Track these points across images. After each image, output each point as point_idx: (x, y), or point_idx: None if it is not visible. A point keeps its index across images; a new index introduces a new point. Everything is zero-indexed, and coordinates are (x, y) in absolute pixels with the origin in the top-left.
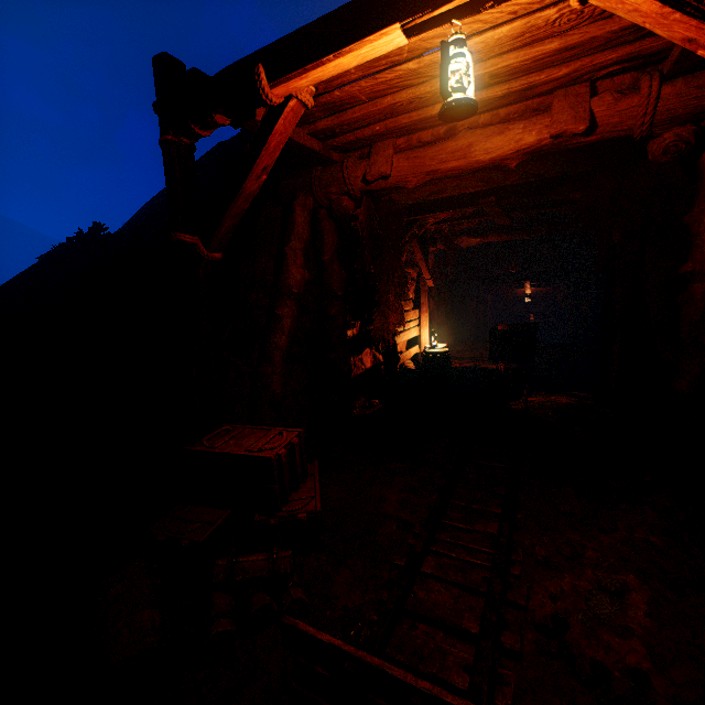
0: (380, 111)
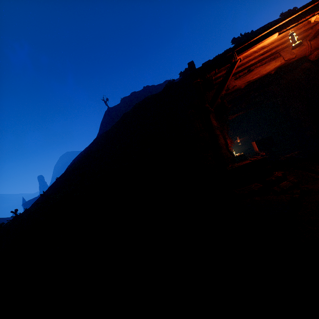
0: (237, 66)
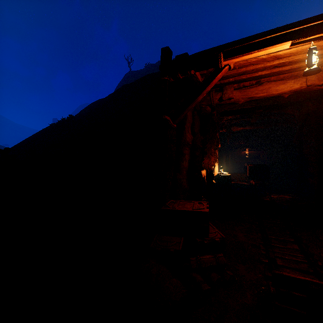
0: (238, 73)
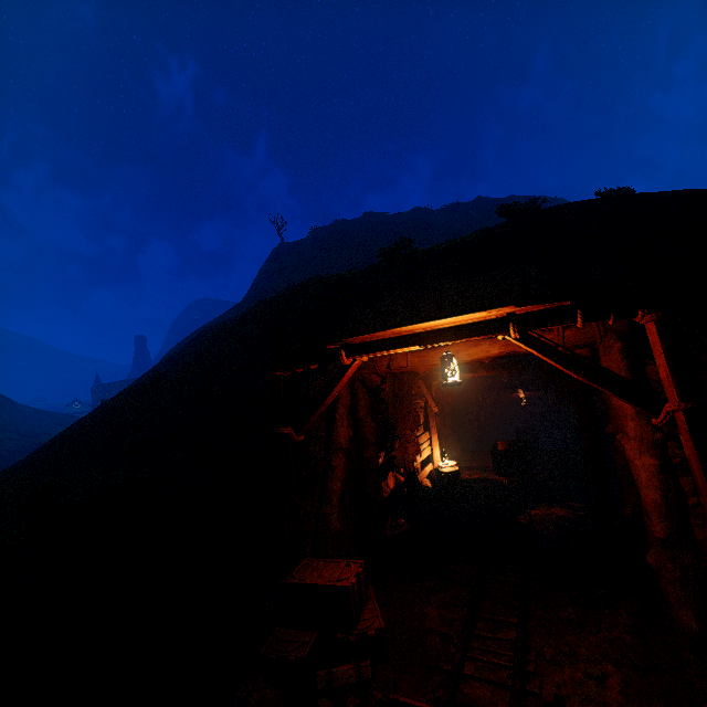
0: None
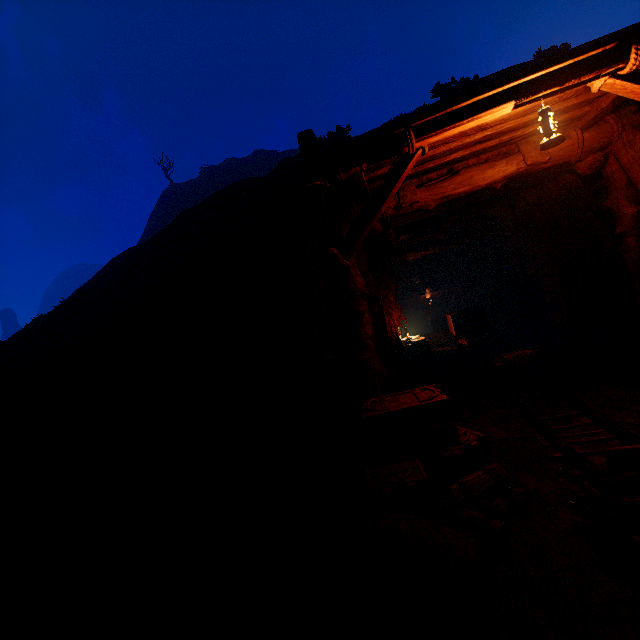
0: (423, 160)
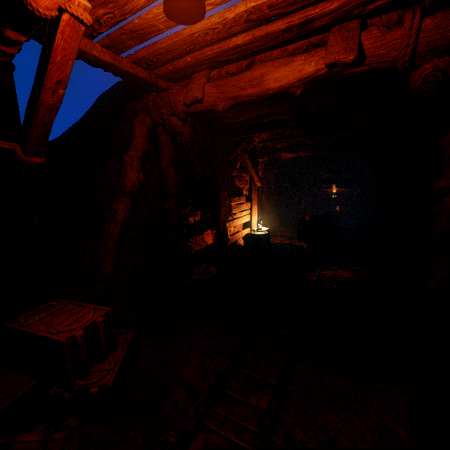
0: (183, 42)
